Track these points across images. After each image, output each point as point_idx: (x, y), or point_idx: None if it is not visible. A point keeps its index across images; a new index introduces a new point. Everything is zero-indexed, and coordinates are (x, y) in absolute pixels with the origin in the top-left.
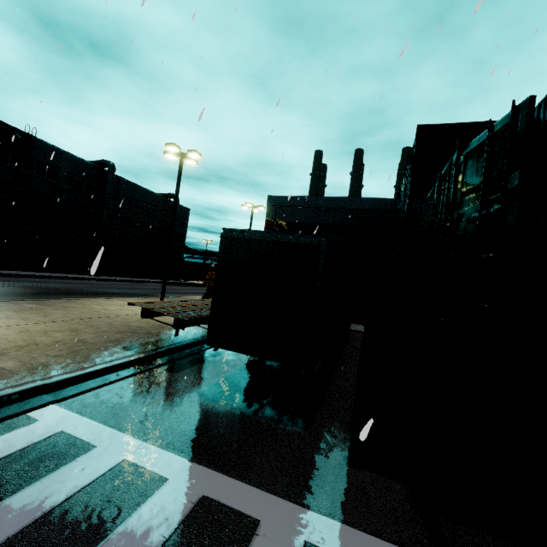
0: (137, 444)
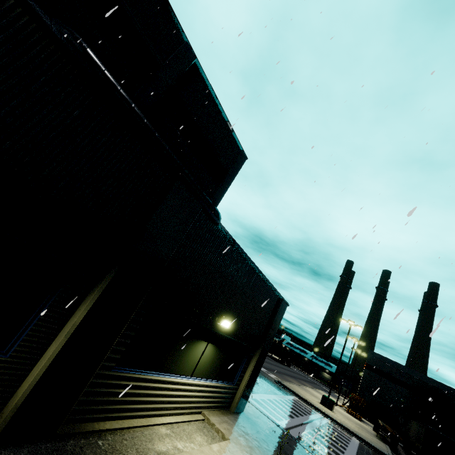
0: None
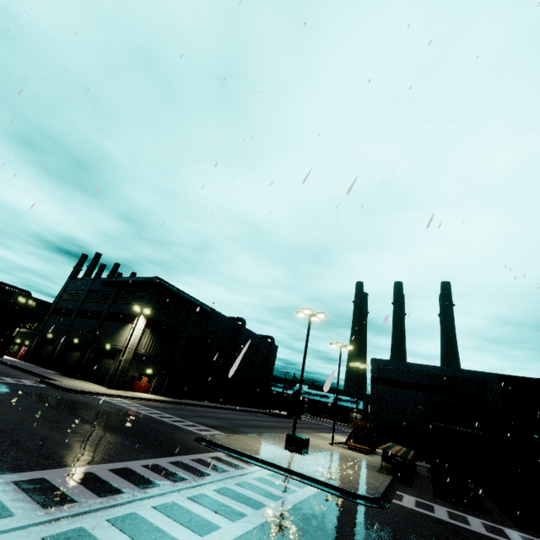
0: (443, 507)
